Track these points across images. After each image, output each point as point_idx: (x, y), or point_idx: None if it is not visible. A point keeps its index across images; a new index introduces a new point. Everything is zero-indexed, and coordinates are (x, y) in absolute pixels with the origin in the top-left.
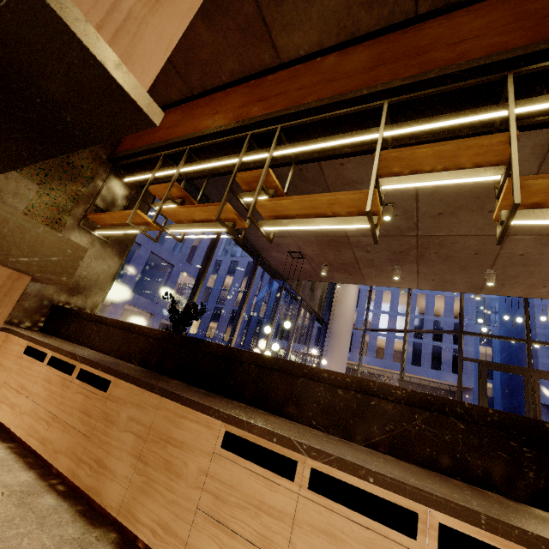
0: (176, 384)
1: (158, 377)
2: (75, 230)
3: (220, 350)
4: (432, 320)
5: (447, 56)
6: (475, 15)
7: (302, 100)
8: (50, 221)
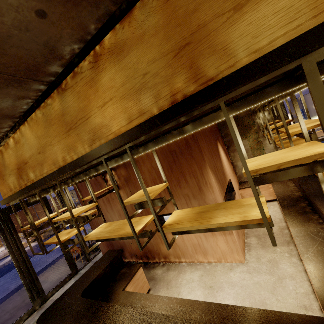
0: (297, 208)
1: (297, 203)
2: (265, 140)
3: (307, 195)
4: None
5: None
6: None
7: None
8: (257, 144)
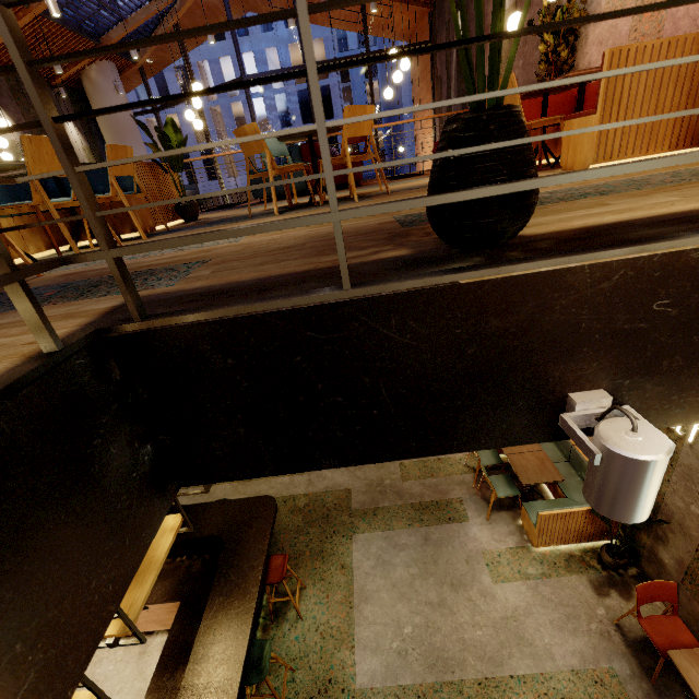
0: None
1: None
2: None
3: None
4: (295, 92)
5: None
6: None
7: None
8: None
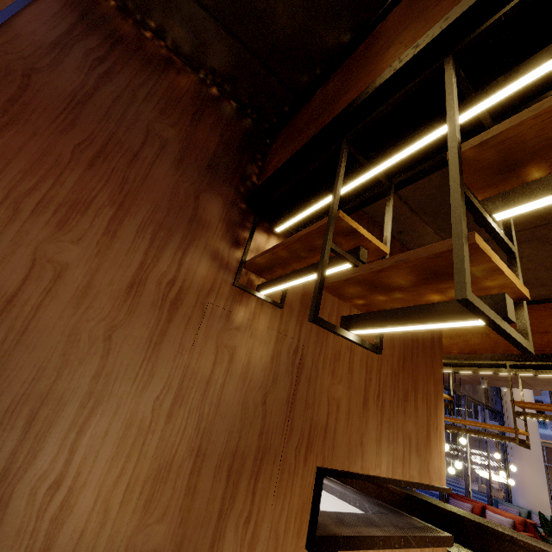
0: None
1: None
2: None
3: (447, 513)
4: None
5: (539, 341)
6: (550, 312)
7: (449, 348)
8: None
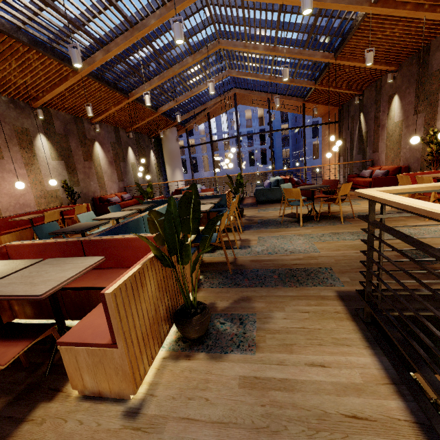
0: None
1: None
2: None
3: None
4: (246, 131)
5: None
6: None
7: None
8: None
